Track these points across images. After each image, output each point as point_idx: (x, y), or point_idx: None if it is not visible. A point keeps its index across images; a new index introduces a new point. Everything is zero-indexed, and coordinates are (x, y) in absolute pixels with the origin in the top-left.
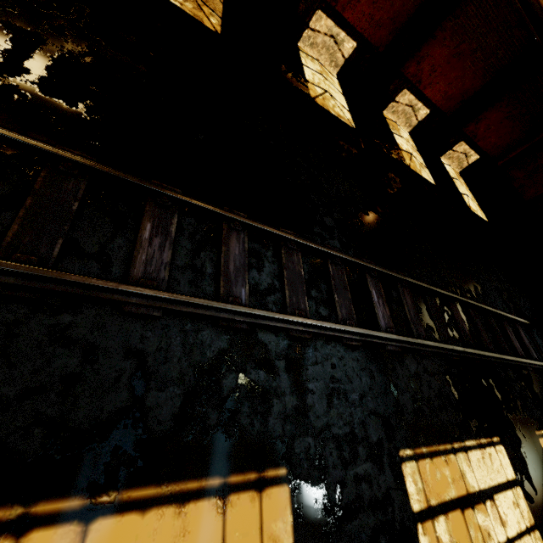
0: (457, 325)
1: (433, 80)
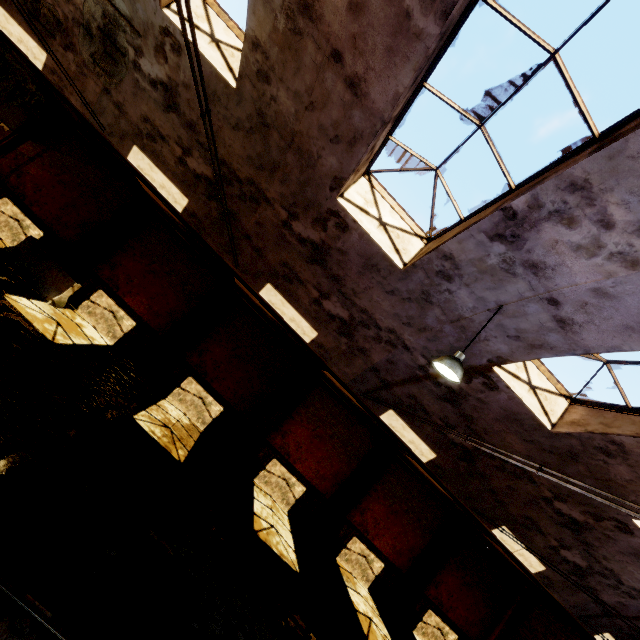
0: None
1: (379, 531)
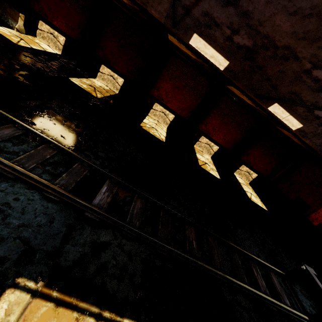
0: (186, 238)
1: (216, 133)
